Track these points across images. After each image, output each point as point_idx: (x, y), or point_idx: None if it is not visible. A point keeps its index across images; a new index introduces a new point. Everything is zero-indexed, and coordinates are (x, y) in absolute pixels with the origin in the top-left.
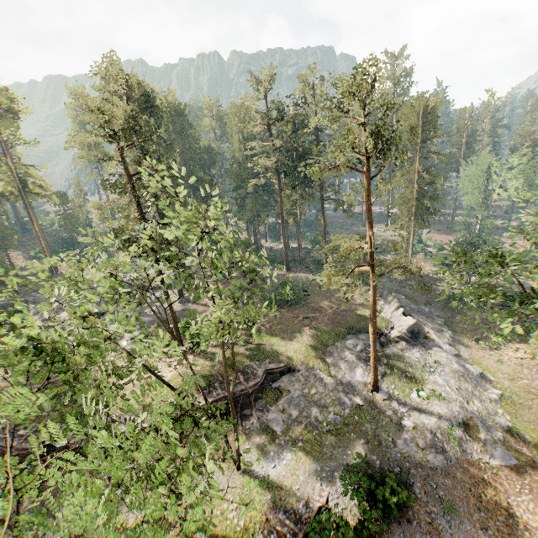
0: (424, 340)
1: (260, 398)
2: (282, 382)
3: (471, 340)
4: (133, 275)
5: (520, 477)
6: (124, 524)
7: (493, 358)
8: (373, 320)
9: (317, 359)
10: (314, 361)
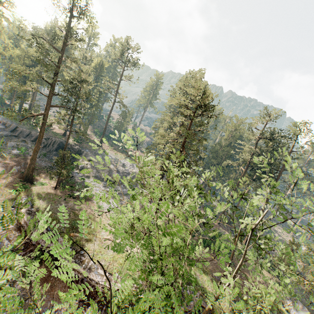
0: None
1: None
2: None
3: None
4: (133, 169)
5: None
6: None
7: None
8: None
9: None
10: None
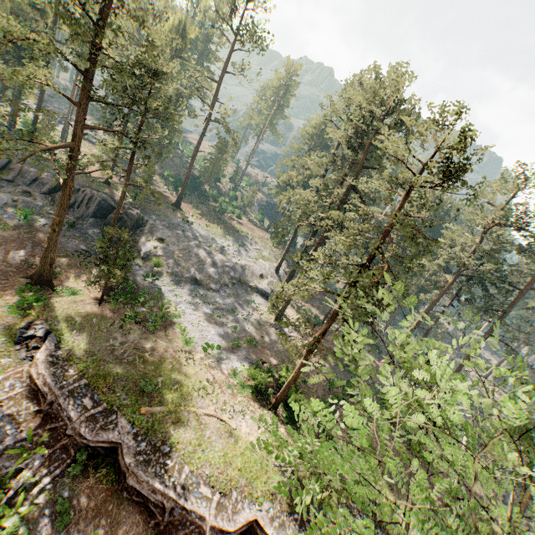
0: None
1: None
2: None
3: None
4: (241, 259)
5: None
6: None
7: None
8: None
9: None
10: None
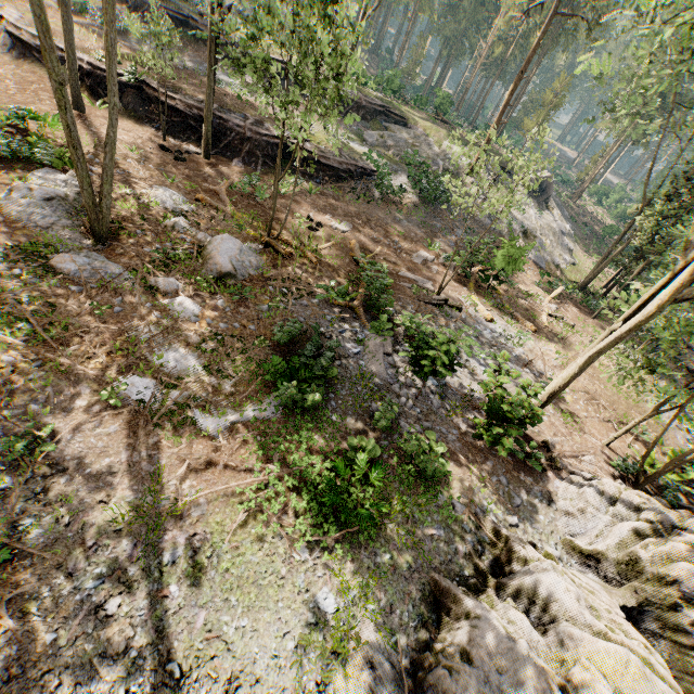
0: (543, 204)
1: (367, 120)
2: (393, 126)
3: (585, 252)
4: None
5: (539, 270)
6: (225, 88)
7: (592, 264)
8: (520, 74)
9: (436, 134)
10: (432, 132)
